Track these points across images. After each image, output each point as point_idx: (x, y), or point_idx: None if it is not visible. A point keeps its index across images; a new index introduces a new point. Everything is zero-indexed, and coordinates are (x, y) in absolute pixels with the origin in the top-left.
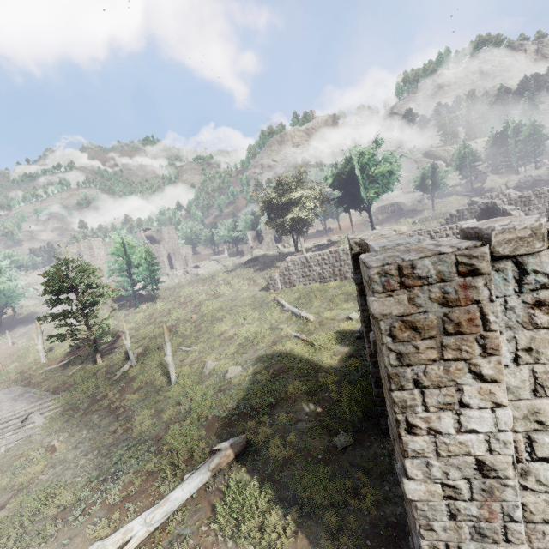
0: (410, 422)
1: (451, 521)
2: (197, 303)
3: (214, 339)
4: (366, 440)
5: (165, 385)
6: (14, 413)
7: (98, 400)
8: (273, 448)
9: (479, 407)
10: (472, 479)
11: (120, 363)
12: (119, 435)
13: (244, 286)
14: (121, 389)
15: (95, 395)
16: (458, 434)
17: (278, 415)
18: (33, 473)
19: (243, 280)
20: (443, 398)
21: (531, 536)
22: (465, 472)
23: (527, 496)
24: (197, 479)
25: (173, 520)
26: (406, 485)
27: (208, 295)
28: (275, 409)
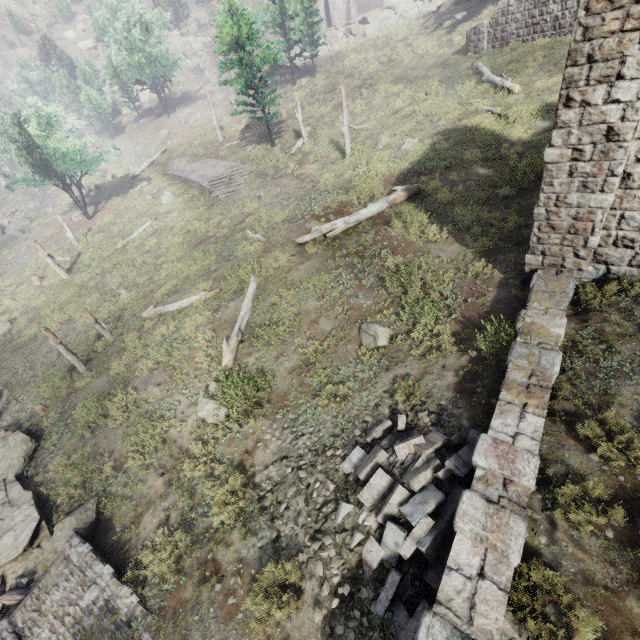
0: (569, 96)
1: (567, 179)
2: (367, 76)
3: (388, 118)
4: (528, 195)
5: (340, 159)
6: (219, 174)
7: (281, 169)
8: (440, 194)
9: (632, 77)
10: (597, 143)
11: (292, 141)
12: (308, 190)
13: (432, 48)
14: (299, 162)
15: (278, 166)
16: (603, 105)
17: (449, 175)
18: (253, 208)
19: (431, 40)
20: (605, 71)
21: (623, 199)
22: (594, 138)
23: (637, 167)
24: (378, 206)
25: (361, 226)
26: (546, 151)
27: (381, 64)
28: (448, 172)
